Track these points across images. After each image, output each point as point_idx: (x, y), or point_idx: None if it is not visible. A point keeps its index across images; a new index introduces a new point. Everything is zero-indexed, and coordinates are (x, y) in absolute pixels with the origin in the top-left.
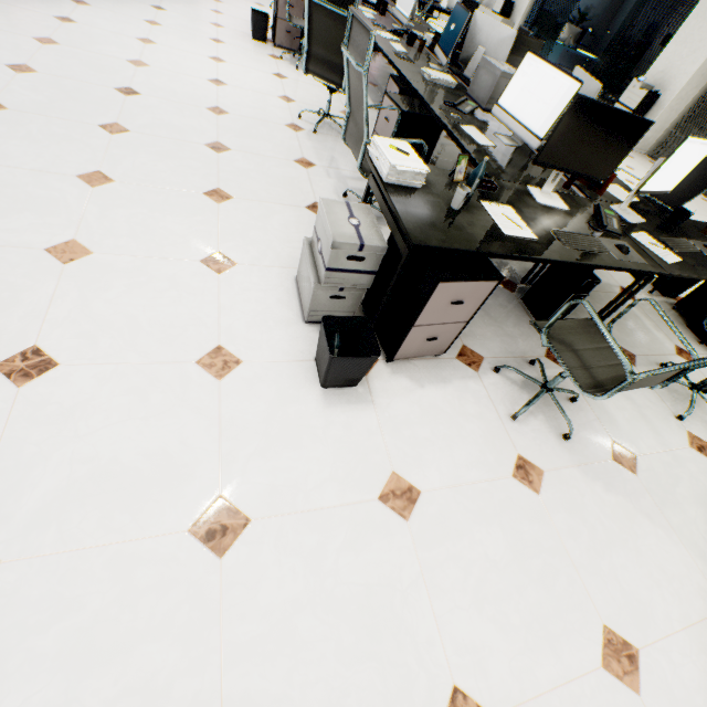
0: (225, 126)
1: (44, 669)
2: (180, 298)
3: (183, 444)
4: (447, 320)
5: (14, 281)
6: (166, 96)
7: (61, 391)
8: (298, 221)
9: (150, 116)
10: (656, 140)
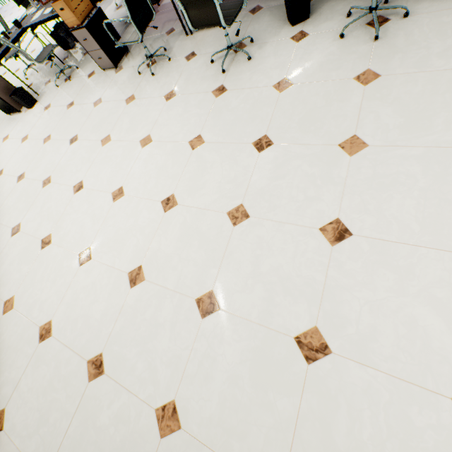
0: None
1: None
2: None
3: None
4: None
5: None
6: None
7: None
8: None
9: None
10: None
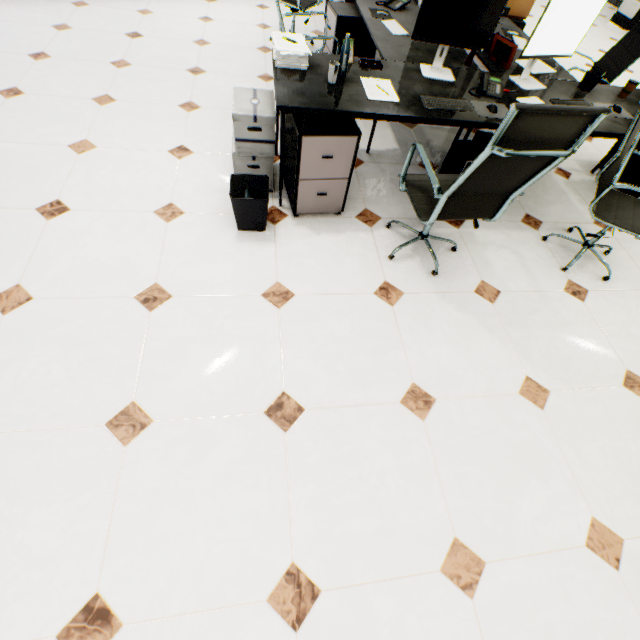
0: (206, 54)
1: (52, 344)
2: (150, 175)
3: (138, 255)
4: (329, 176)
5: (49, 164)
6: (162, 36)
7: (71, 224)
8: None
9: (148, 52)
10: None
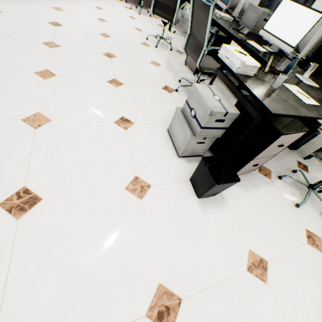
0: (111, 43)
1: None
2: (107, 147)
3: (129, 248)
4: (268, 155)
5: (5, 142)
6: (76, 27)
7: (46, 219)
8: (160, 96)
9: (70, 38)
10: (307, 51)
